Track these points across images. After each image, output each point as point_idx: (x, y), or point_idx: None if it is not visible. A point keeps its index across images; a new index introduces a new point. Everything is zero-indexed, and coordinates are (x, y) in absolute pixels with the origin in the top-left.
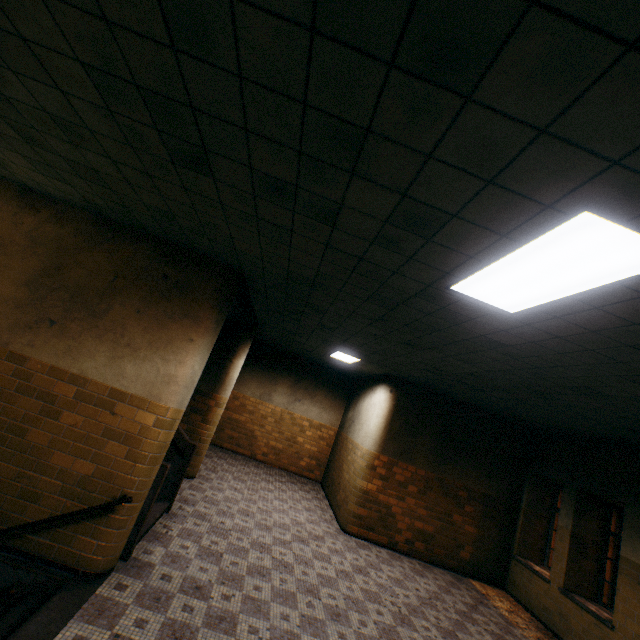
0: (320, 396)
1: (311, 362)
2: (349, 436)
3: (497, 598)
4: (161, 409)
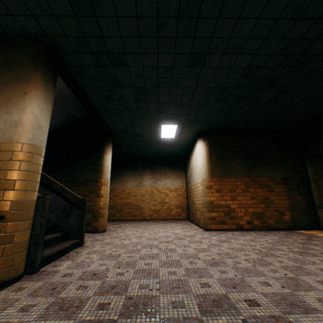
0: (169, 173)
1: (157, 157)
2: (191, 183)
3: (319, 233)
4: (15, 146)
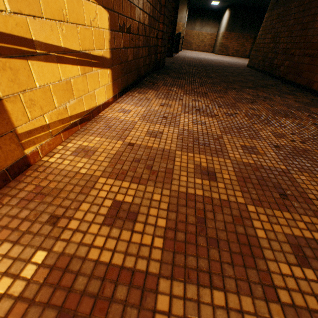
0: (210, 23)
1: (206, 10)
2: (219, 32)
3: None
4: (181, 24)
